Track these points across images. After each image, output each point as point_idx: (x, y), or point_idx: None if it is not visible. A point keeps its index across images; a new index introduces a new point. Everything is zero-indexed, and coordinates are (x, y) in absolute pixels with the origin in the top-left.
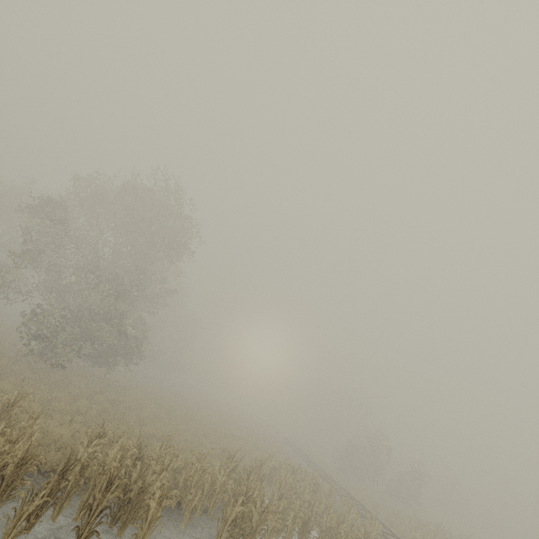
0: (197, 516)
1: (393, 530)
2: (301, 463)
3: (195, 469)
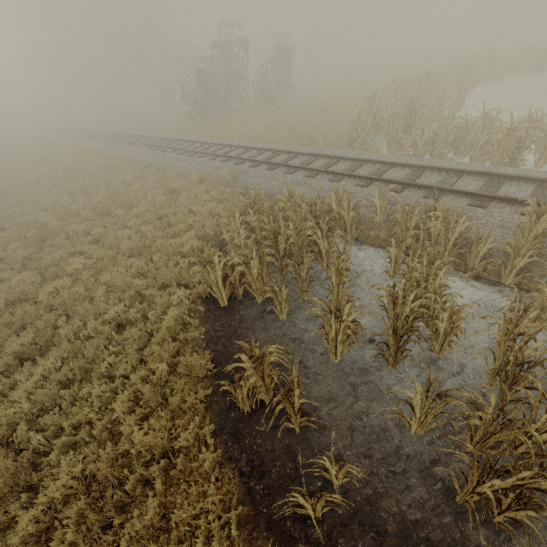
0: None
1: (373, 153)
2: (176, 162)
3: None
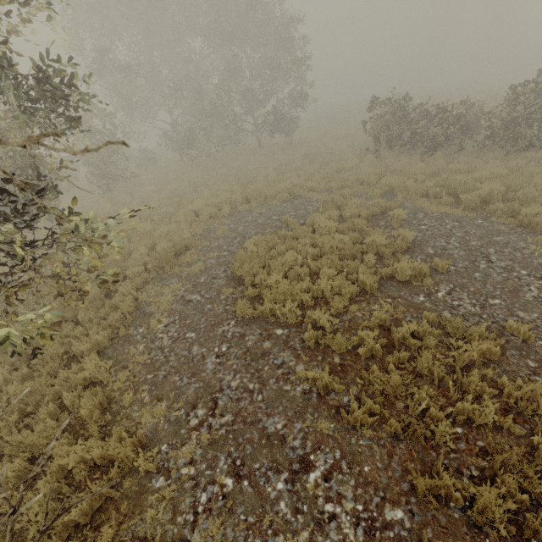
0: None
1: None
2: None
3: None
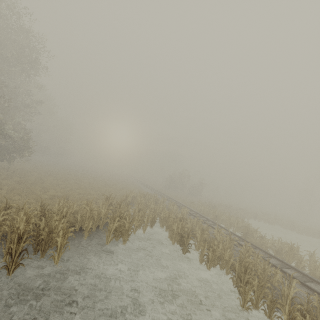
0: (93, 231)
1: (192, 208)
2: (147, 190)
3: (86, 210)
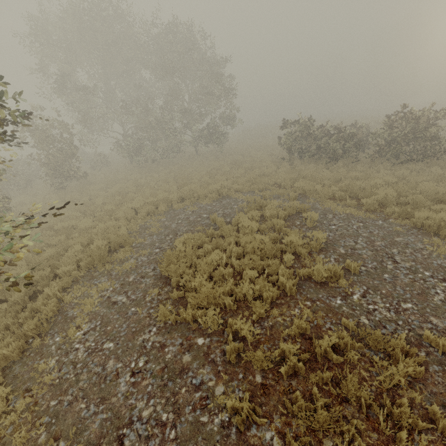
0: None
1: None
2: None
3: None
